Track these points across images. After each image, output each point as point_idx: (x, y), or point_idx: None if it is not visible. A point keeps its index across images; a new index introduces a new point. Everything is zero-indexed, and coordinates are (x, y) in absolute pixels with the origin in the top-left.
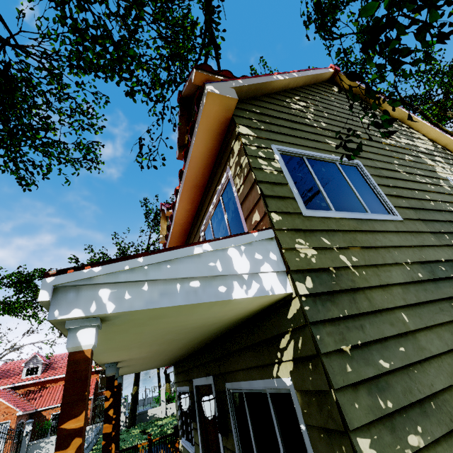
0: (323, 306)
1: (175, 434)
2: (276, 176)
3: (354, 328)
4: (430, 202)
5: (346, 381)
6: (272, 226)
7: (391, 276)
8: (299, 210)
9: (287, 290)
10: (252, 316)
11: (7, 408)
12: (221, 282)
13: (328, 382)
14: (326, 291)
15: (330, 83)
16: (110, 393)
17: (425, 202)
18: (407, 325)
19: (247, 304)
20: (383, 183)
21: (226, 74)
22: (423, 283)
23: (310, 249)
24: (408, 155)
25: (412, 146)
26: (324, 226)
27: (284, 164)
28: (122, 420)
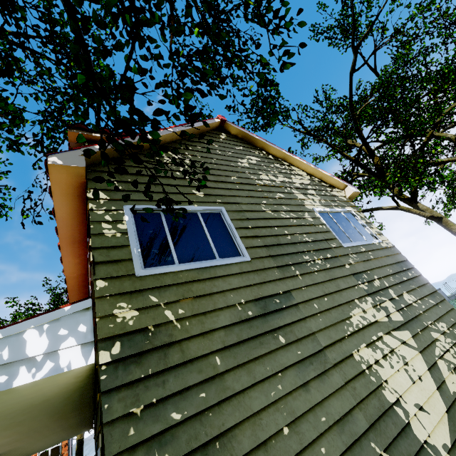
0: (124, 371)
1: None
2: (118, 239)
3: (155, 386)
4: (287, 237)
5: (123, 447)
6: (94, 295)
7: (218, 320)
8: (133, 271)
9: (89, 362)
10: (92, 382)
11: None
12: (3, 372)
13: (102, 453)
14: (135, 353)
15: (219, 131)
16: None
17: (282, 237)
18: (217, 368)
19: (52, 382)
20: (242, 226)
21: (106, 130)
22: (251, 320)
23: (132, 311)
24: (280, 193)
25: (287, 184)
26: (157, 283)
27: (136, 223)
28: None
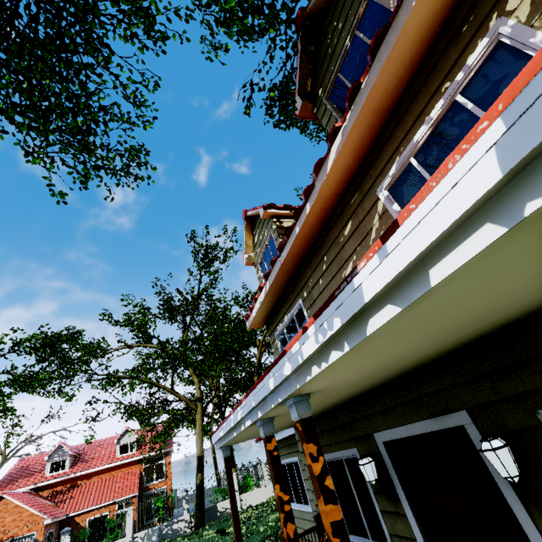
0: None
1: (319, 527)
2: None
3: None
4: None
5: None
6: None
7: None
8: None
9: None
10: None
11: (31, 515)
12: None
13: None
14: None
15: None
16: (315, 447)
17: None
18: None
19: None
20: None
21: None
22: None
23: None
24: None
25: None
26: None
27: None
28: (185, 519)
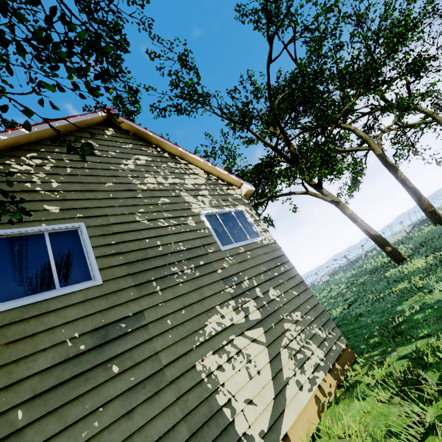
0: None
1: None
2: None
3: None
4: (159, 248)
5: None
6: None
7: (34, 366)
8: None
9: None
10: None
11: None
12: None
13: None
14: None
15: (107, 125)
16: None
17: (152, 250)
18: (16, 424)
19: None
20: (102, 243)
21: None
22: (82, 355)
23: None
24: (165, 197)
25: (177, 185)
26: None
27: None
28: None
